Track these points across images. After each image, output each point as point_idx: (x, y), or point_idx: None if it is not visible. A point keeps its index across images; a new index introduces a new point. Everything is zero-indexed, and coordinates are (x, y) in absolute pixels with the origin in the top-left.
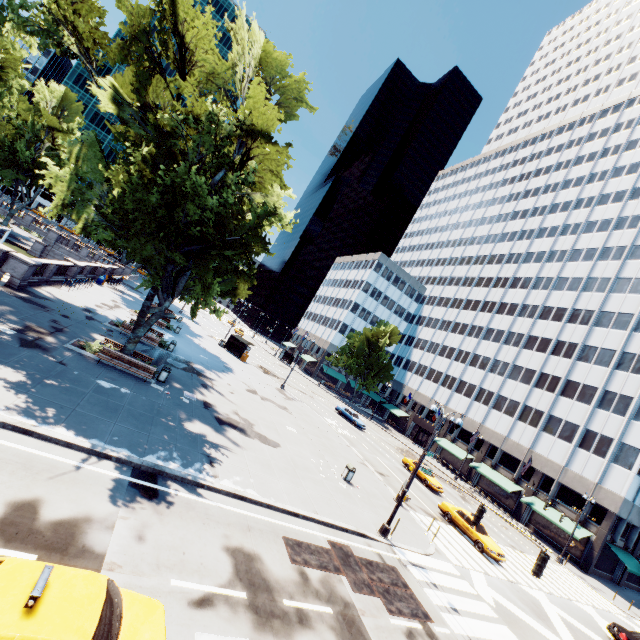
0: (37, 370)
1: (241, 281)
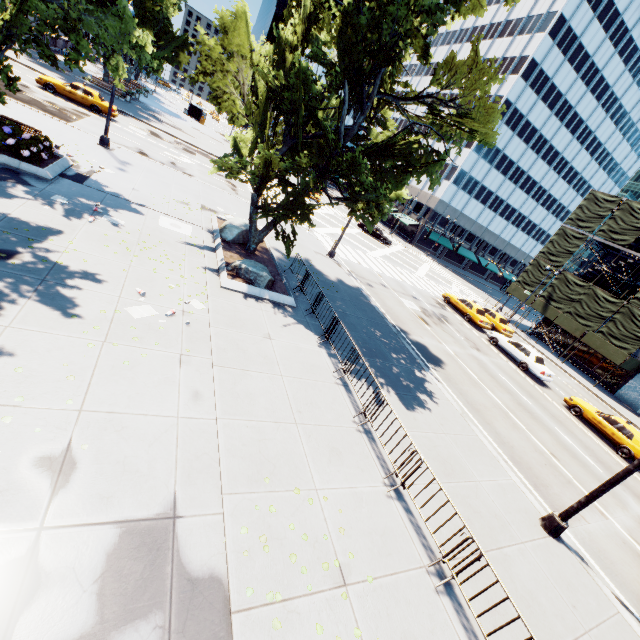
0: (67, 78)
1: (148, 30)
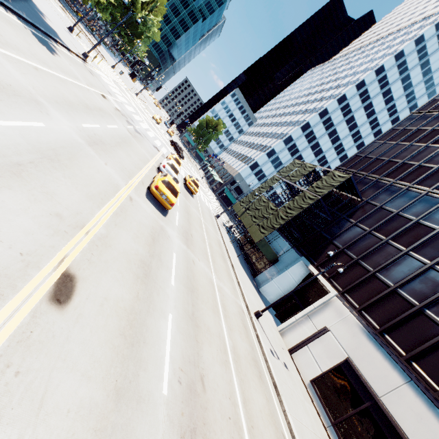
0: None
1: None
